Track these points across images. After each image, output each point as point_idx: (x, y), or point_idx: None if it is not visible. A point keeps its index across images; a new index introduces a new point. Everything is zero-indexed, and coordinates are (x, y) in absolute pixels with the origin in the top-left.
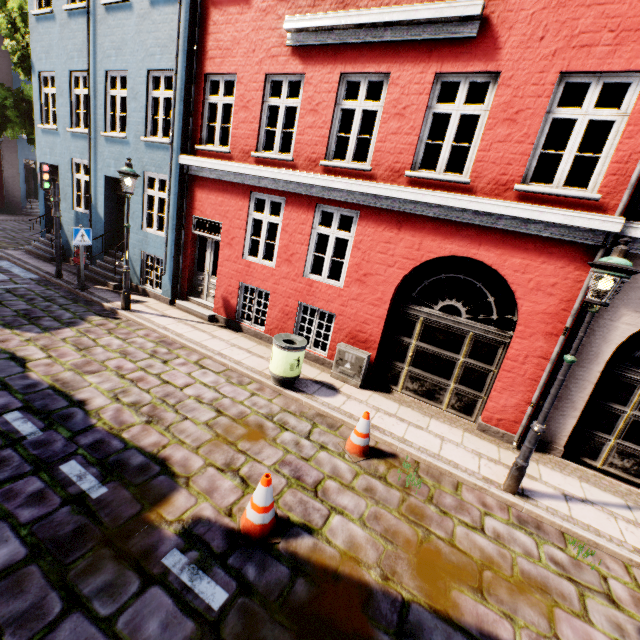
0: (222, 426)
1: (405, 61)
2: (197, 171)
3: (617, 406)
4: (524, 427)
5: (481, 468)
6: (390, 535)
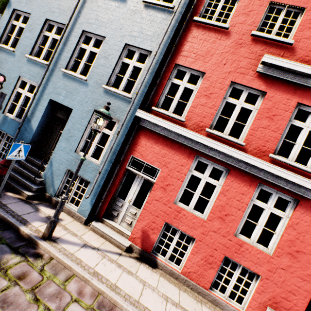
0: None
1: None
2: (148, 124)
3: None
4: None
5: None
6: None
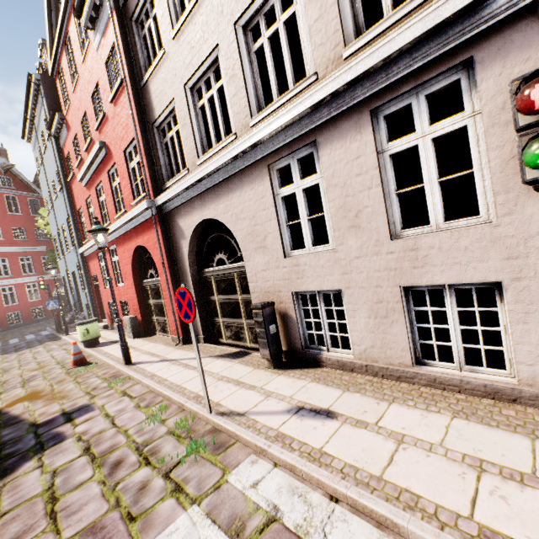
0: (30, 368)
1: (102, 173)
2: (86, 254)
3: (213, 297)
4: (177, 329)
5: (132, 358)
6: (31, 390)
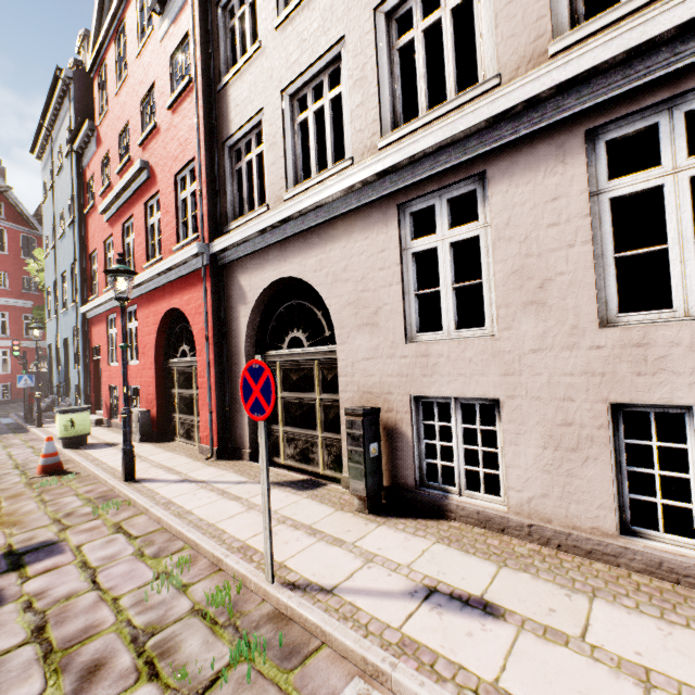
0: None
1: (136, 204)
2: (90, 315)
3: None
4: (212, 435)
5: (136, 471)
6: None
